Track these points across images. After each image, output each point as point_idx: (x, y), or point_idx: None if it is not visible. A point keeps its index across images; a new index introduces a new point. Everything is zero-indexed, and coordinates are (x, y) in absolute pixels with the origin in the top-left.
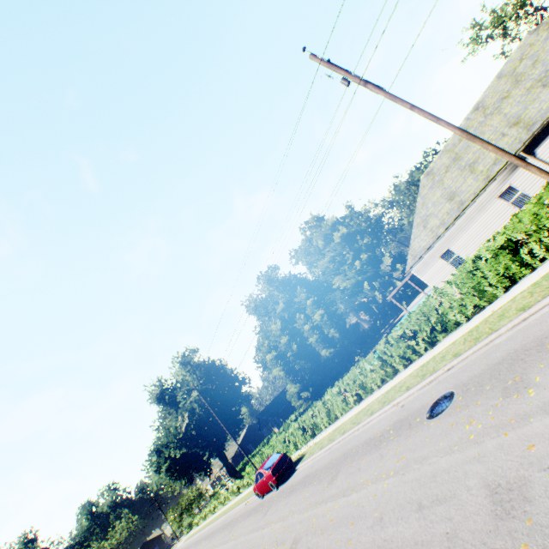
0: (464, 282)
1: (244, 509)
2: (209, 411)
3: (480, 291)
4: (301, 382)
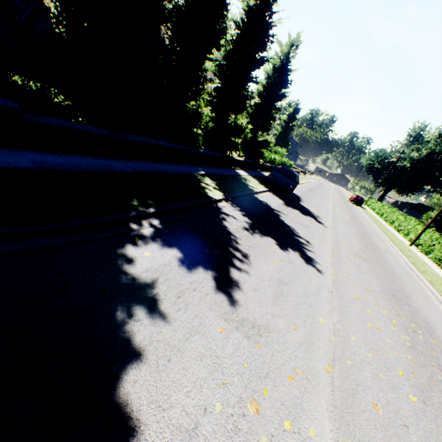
0: (412, 228)
1: (346, 198)
2: (408, 170)
3: (408, 233)
4: (441, 219)
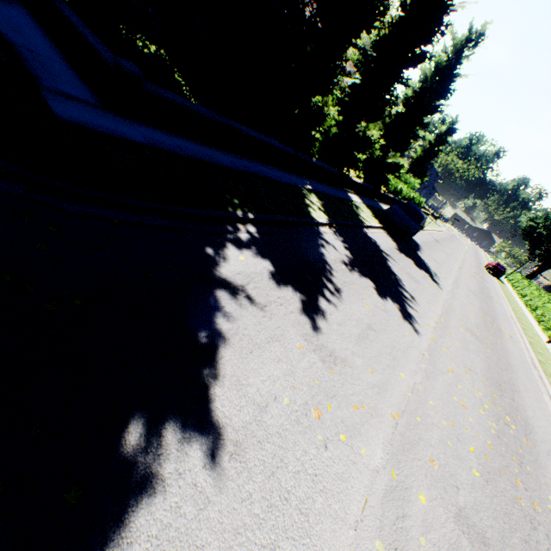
0: None
1: (482, 264)
2: None
3: (550, 327)
4: None
